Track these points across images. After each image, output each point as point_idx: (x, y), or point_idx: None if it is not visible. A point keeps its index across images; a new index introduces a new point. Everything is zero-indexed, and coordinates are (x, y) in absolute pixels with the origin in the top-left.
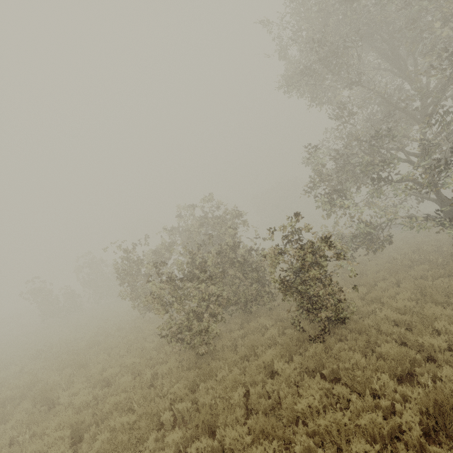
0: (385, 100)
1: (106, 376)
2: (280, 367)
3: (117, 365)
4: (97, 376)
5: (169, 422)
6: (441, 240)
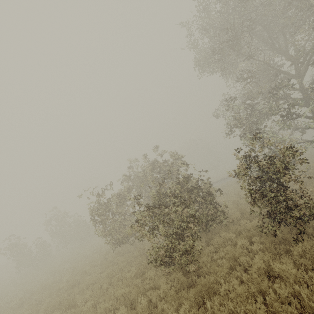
0: (270, 66)
1: (100, 312)
2: (283, 270)
3: (107, 299)
4: (91, 313)
5: None
6: None
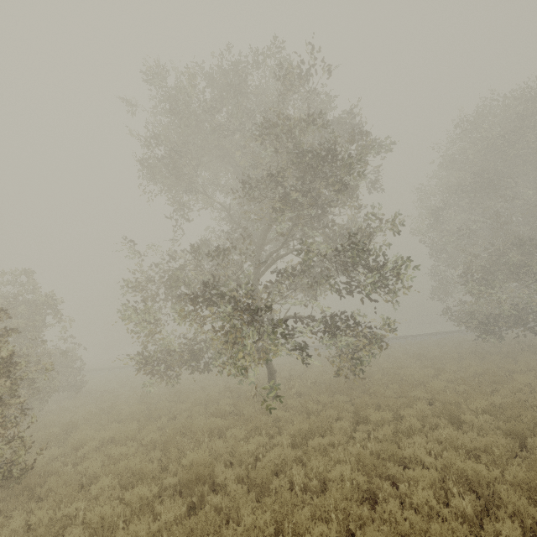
0: (231, 217)
1: None
2: None
3: None
4: None
5: None
6: (292, 370)
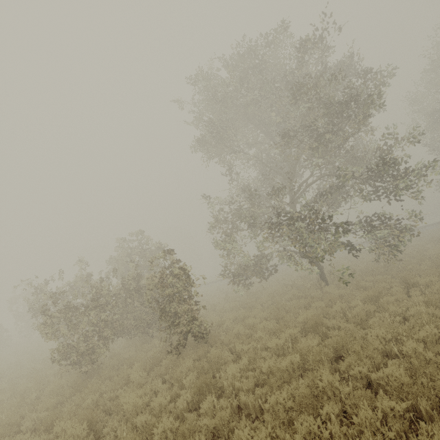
0: (264, 163)
1: None
2: (134, 376)
3: (10, 392)
4: None
5: (29, 430)
6: (327, 268)
